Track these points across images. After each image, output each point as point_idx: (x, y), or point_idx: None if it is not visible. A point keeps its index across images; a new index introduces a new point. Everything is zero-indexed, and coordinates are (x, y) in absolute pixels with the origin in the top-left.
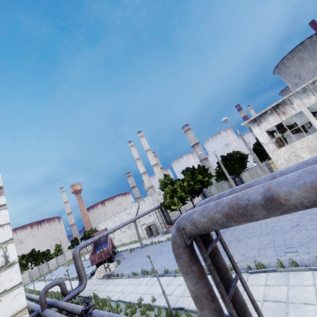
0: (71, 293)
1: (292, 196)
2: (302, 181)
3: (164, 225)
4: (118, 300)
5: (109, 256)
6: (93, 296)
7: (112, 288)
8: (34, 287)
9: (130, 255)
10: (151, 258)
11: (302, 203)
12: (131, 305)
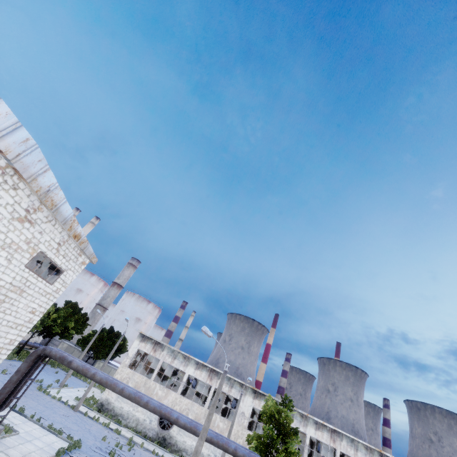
0: None
1: (74, 364)
2: (78, 363)
3: None
4: None
5: None
6: None
7: None
8: None
9: None
10: None
11: (73, 367)
12: None
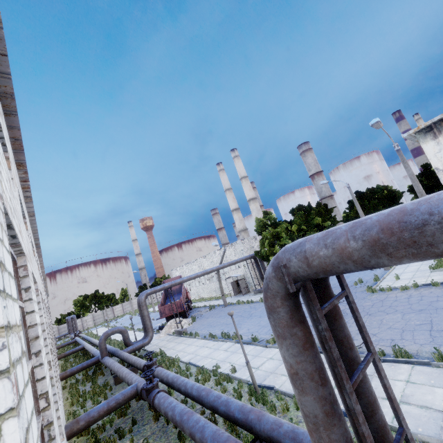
0: (134, 345)
1: None
2: None
3: (258, 281)
4: (189, 362)
5: (182, 310)
6: (159, 353)
7: (183, 347)
8: (98, 332)
9: (209, 313)
10: (235, 320)
11: None
12: (204, 371)
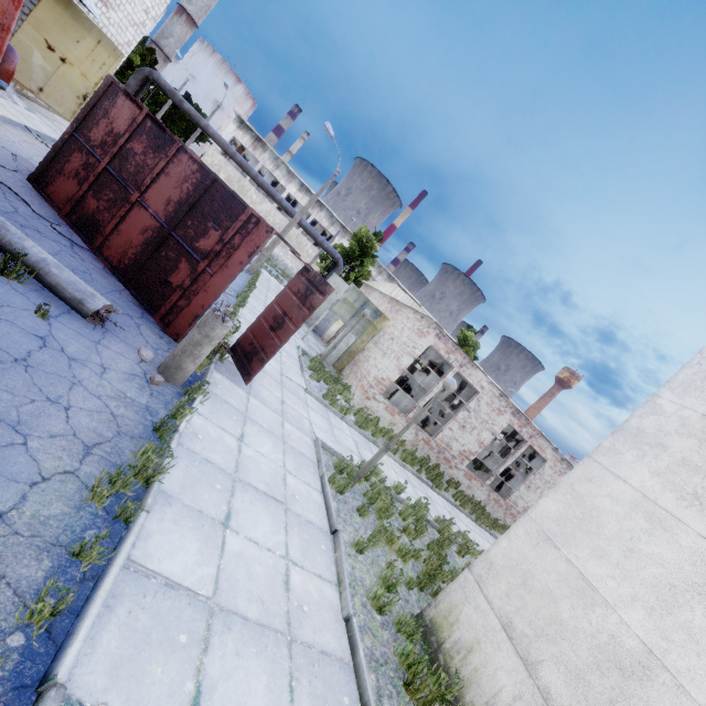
0: None
1: (186, 106)
2: (190, 107)
3: None
4: None
5: None
6: None
7: None
8: None
9: None
10: None
11: (185, 109)
12: None
